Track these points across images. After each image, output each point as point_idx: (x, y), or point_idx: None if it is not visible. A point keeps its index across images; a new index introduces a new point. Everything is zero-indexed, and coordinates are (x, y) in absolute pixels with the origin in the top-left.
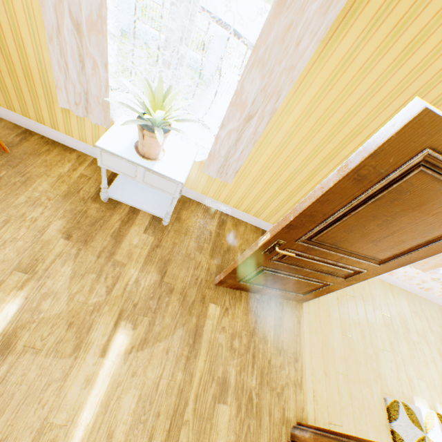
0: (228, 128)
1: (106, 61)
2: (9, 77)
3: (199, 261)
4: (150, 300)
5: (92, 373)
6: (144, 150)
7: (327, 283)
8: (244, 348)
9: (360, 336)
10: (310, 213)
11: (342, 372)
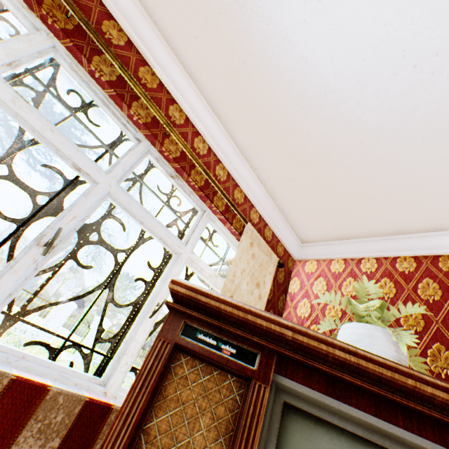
0: None
1: None
2: None
3: None
4: None
5: None
6: None
7: None
8: None
9: None
10: None
11: None
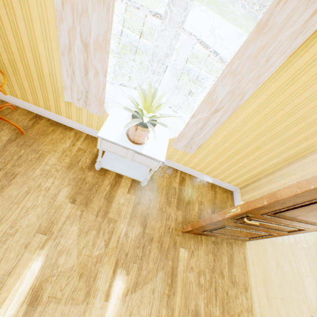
0: (197, 118)
1: (105, 70)
2: (26, 79)
3: (169, 213)
4: (137, 249)
5: (100, 315)
6: (135, 137)
7: (272, 234)
8: (208, 283)
9: (289, 265)
10: (283, 201)
11: (279, 297)
